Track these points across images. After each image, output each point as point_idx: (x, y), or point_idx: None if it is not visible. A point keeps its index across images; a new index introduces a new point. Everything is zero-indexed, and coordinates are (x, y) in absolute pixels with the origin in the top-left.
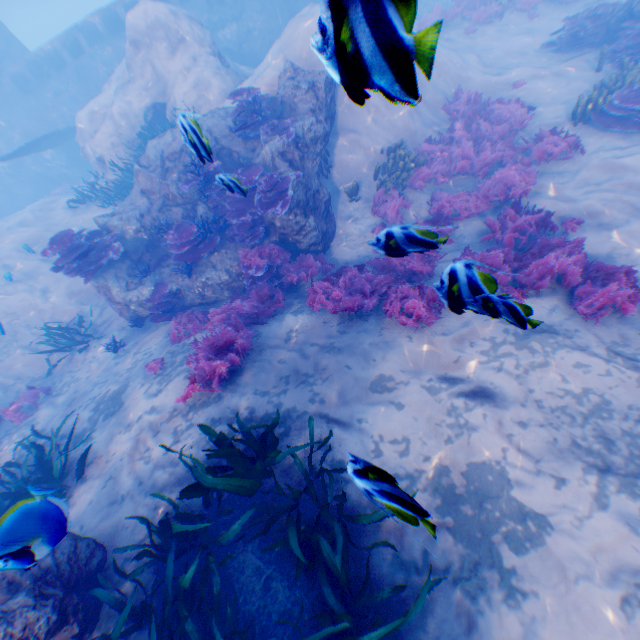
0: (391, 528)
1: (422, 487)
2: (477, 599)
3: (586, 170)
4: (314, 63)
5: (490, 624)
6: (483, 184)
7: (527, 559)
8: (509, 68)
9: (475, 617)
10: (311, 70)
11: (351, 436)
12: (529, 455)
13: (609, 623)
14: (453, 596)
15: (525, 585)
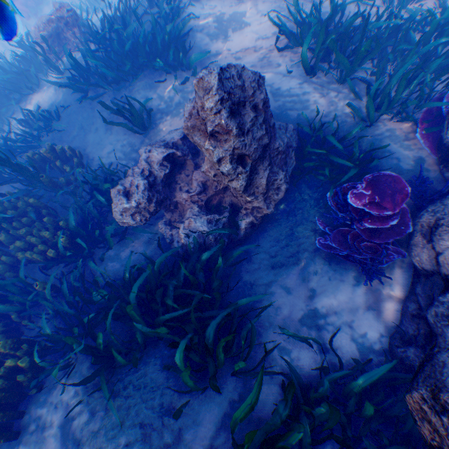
0: (194, 25)
1: (212, 18)
2: (212, 40)
3: None
4: None
5: (212, 45)
6: None
7: (236, 35)
8: None
9: (209, 43)
10: None
11: (195, 4)
12: (258, 11)
13: (249, 45)
14: (205, 39)
15: (230, 40)
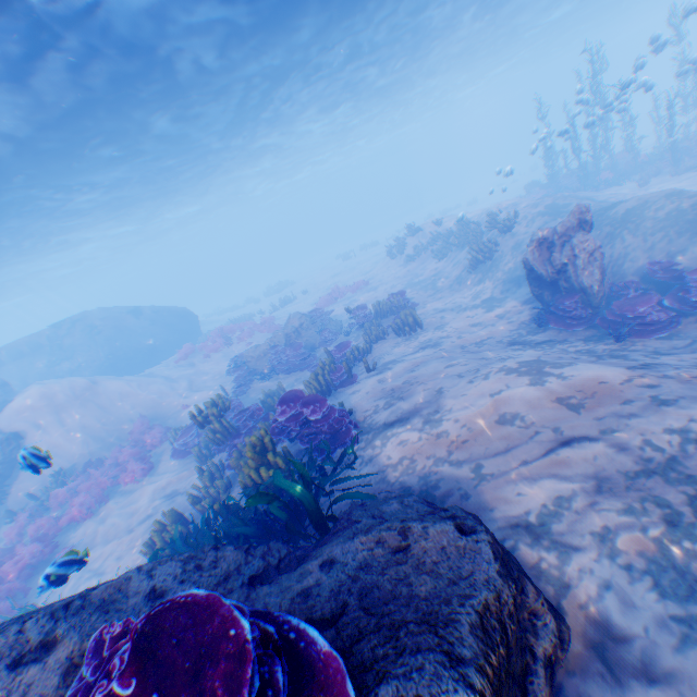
0: None
1: None
2: None
3: (137, 490)
4: (13, 422)
5: None
6: (71, 508)
7: None
8: (200, 389)
9: None
10: (9, 426)
11: None
12: None
13: None
14: None
15: None
